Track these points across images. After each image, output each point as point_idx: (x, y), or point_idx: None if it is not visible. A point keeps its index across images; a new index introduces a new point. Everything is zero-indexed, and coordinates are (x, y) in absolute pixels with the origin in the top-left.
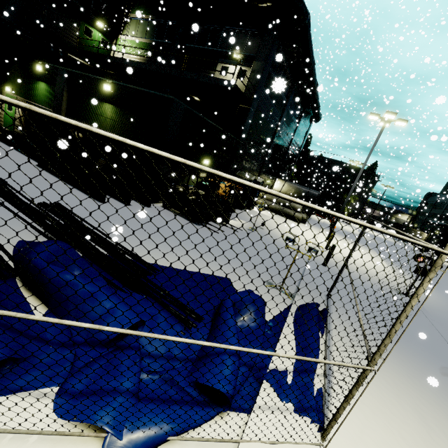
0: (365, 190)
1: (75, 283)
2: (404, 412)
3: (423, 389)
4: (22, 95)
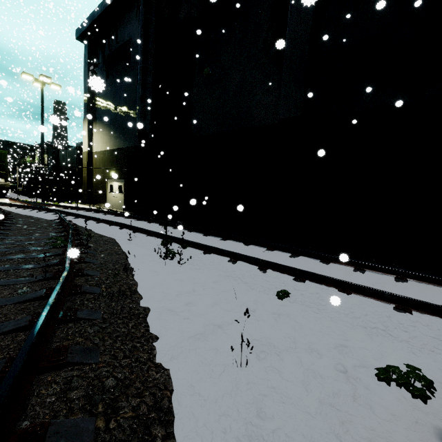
0: None
1: None
2: None
3: None
4: None
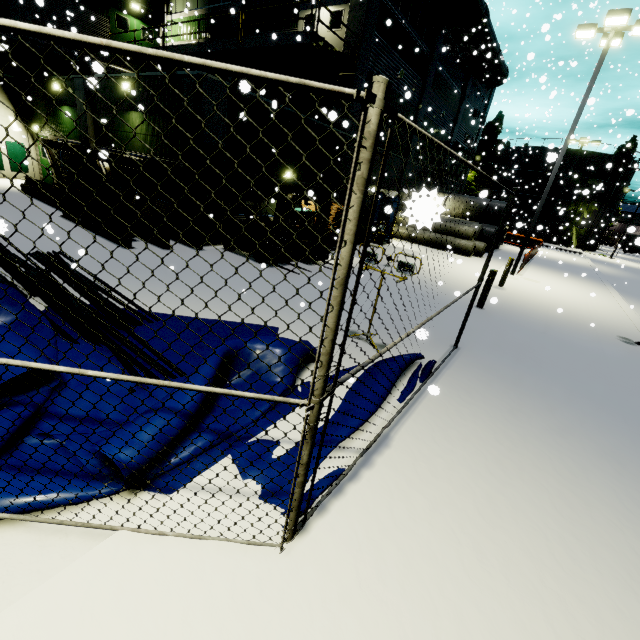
0: (609, 191)
1: None
2: (509, 513)
3: (583, 481)
4: (51, 132)
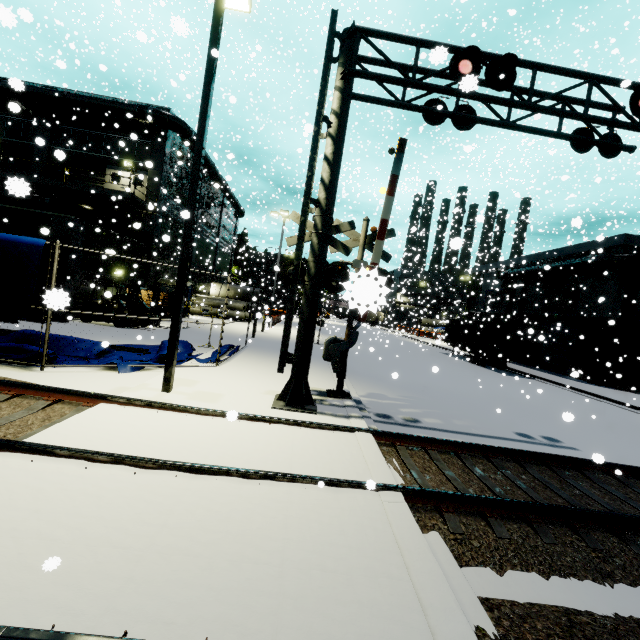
0: None
1: (66, 338)
2: (266, 363)
3: None
4: None
